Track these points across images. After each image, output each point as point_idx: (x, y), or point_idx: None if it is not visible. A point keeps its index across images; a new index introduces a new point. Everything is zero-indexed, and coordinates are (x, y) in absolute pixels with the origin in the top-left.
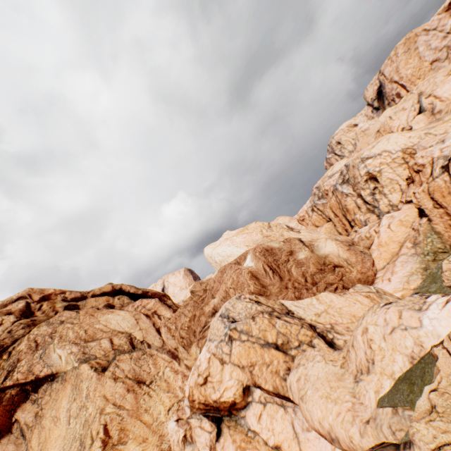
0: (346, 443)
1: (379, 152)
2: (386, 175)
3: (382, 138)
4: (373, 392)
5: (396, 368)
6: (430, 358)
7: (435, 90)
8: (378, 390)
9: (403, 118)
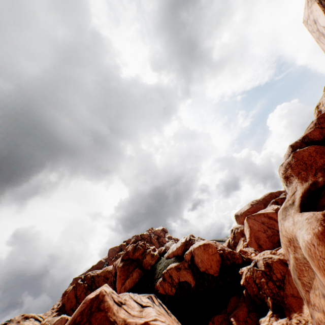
0: None
1: None
2: None
3: None
4: None
5: None
6: None
7: None
8: None
9: None
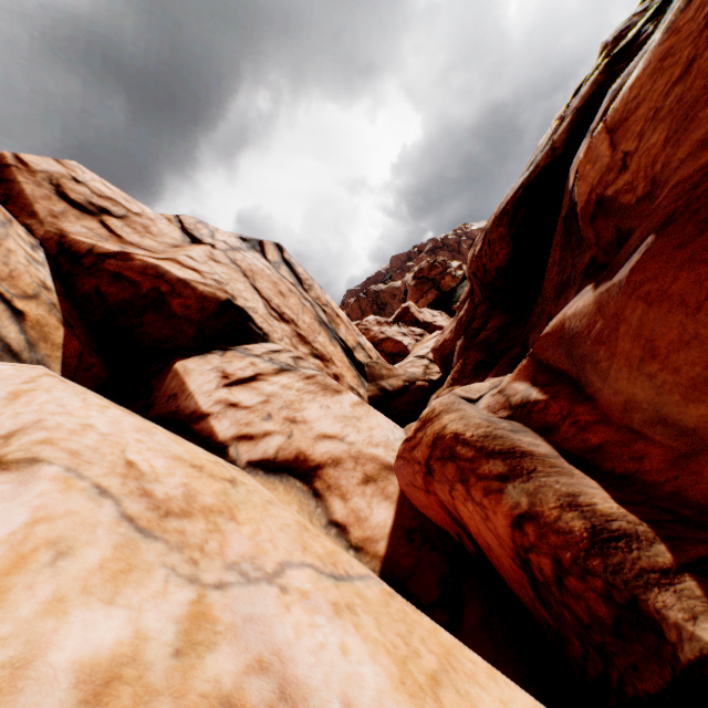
0: None
1: None
2: None
3: None
4: None
5: None
6: None
7: None
8: None
9: None
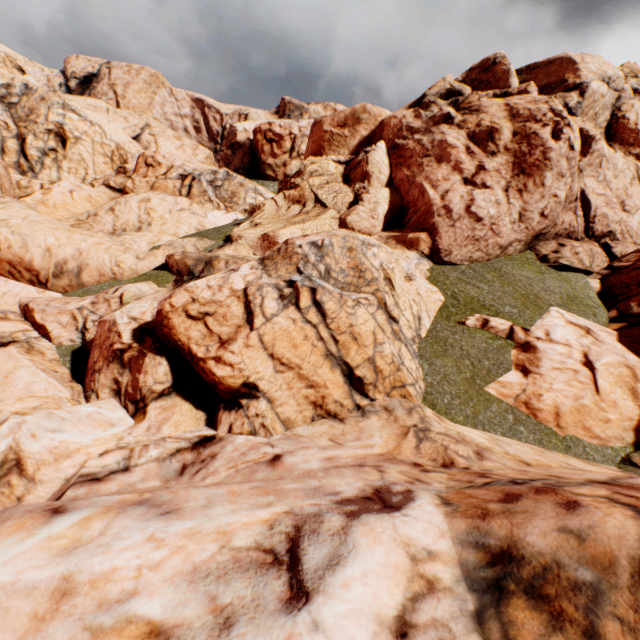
0: (103, 271)
1: (95, 122)
2: (83, 150)
3: (105, 115)
4: (147, 244)
5: (181, 232)
6: (224, 226)
7: (161, 137)
8: (156, 242)
9: (121, 126)
